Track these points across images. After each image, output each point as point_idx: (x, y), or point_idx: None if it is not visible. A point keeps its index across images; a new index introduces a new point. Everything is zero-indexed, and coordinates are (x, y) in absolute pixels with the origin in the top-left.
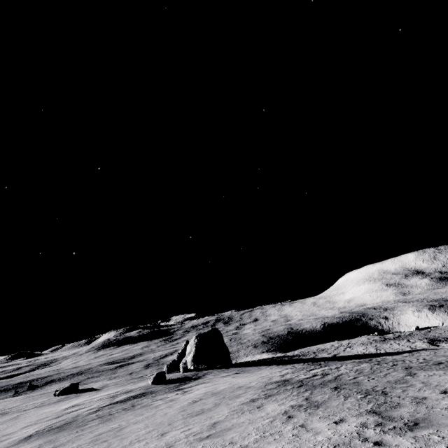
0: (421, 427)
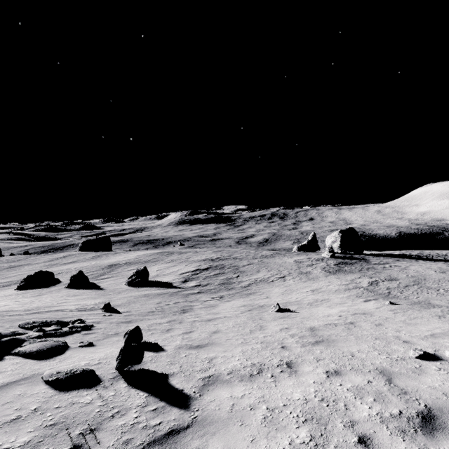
0: None
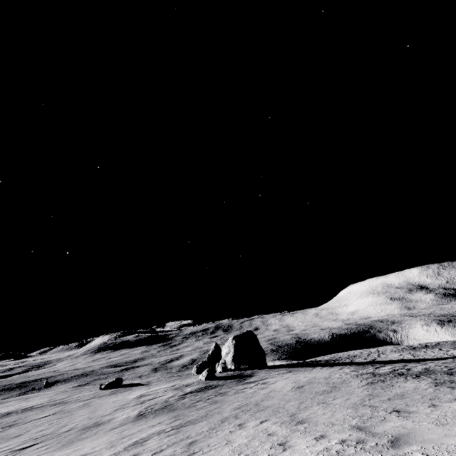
0: None
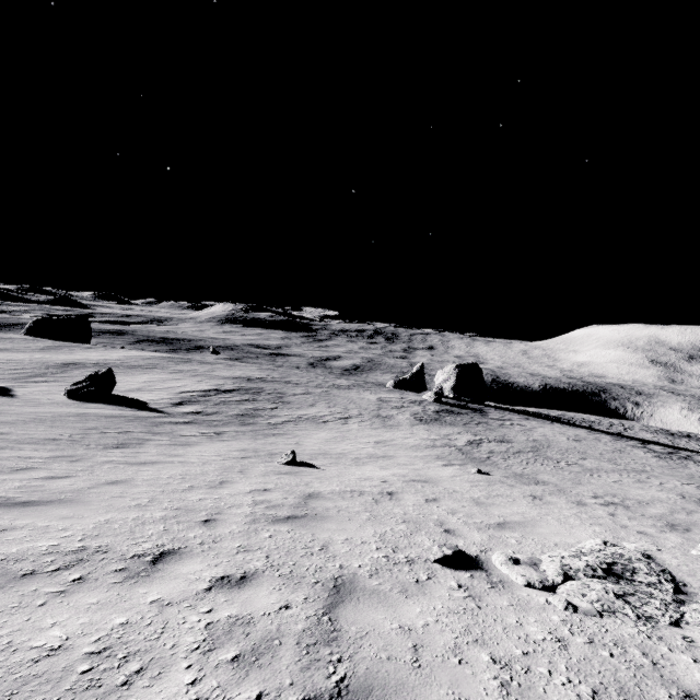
0: None
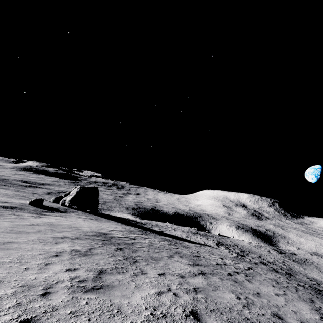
0: (96, 291)
